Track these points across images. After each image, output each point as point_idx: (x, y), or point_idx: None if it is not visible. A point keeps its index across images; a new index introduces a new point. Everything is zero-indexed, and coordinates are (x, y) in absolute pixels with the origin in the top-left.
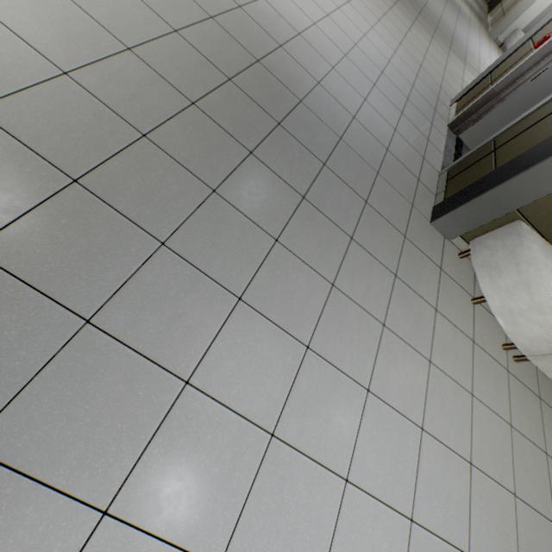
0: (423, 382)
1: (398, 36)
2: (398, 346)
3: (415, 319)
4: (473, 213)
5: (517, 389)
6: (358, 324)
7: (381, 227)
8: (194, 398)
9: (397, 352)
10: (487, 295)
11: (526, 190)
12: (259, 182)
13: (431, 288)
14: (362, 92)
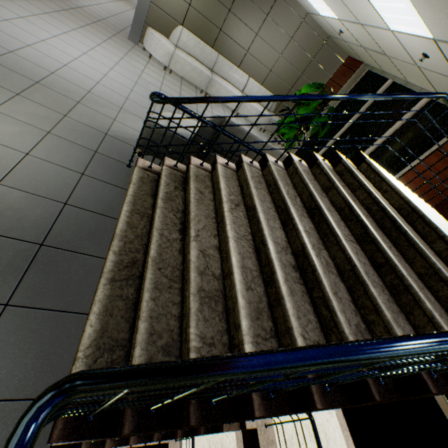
0: (123, 55)
1: (110, 0)
2: (112, 47)
3: (119, 47)
4: (136, 29)
5: (169, 77)
6: (94, 37)
7: (103, 29)
8: (39, 18)
9: (111, 47)
10: (149, 51)
11: (142, 14)
12: (46, 1)
13: (128, 48)
14: (89, 4)
